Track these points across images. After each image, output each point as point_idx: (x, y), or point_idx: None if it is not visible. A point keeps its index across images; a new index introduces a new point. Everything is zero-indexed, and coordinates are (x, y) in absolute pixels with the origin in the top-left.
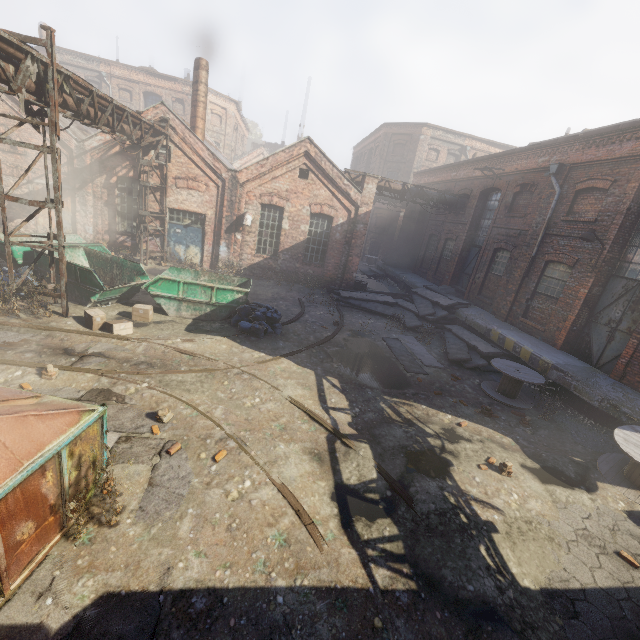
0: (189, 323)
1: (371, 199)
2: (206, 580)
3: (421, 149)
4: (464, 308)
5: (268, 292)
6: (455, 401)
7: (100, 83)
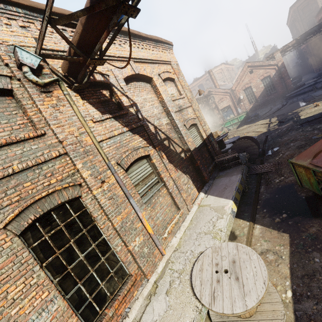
0: (236, 128)
1: (280, 58)
2: None
3: None
4: None
5: (258, 112)
6: (318, 100)
7: None
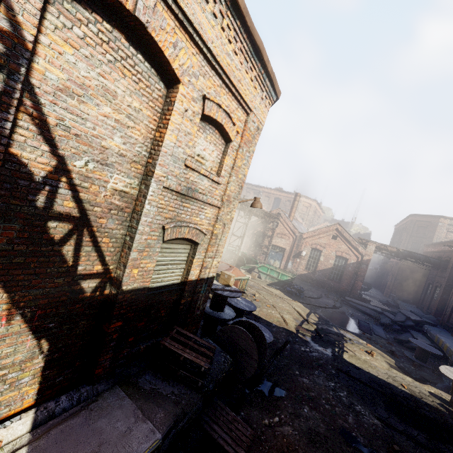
0: (268, 283)
1: (371, 253)
2: (259, 316)
3: (439, 231)
4: (429, 325)
5: (305, 287)
6: (375, 342)
7: (258, 194)
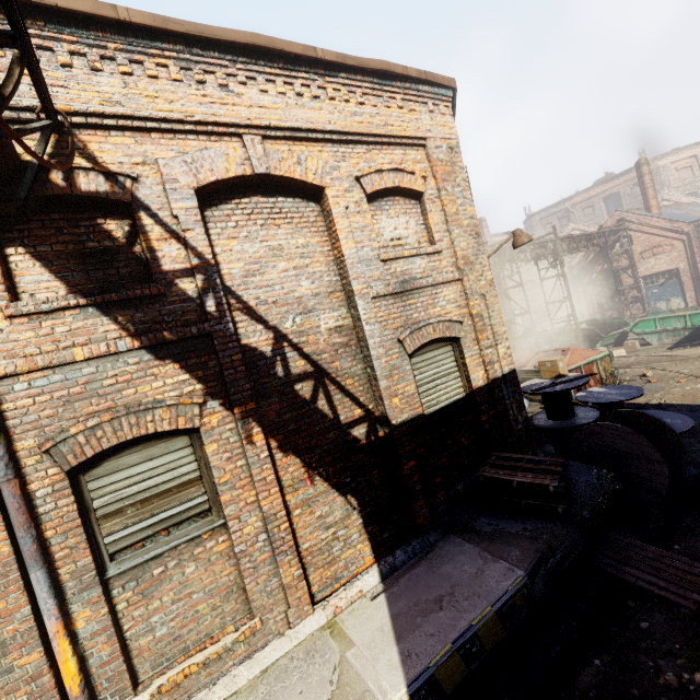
0: (670, 346)
1: None
2: (667, 403)
3: None
4: None
5: None
6: None
7: (567, 215)
